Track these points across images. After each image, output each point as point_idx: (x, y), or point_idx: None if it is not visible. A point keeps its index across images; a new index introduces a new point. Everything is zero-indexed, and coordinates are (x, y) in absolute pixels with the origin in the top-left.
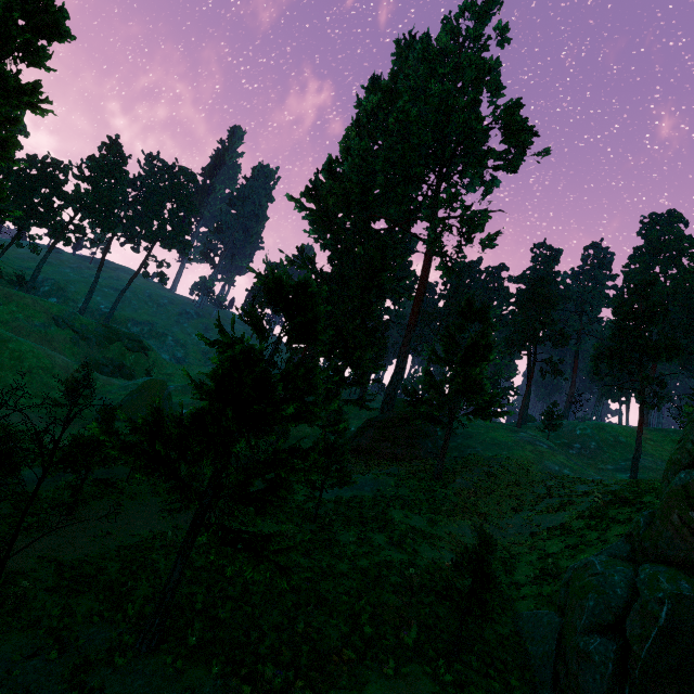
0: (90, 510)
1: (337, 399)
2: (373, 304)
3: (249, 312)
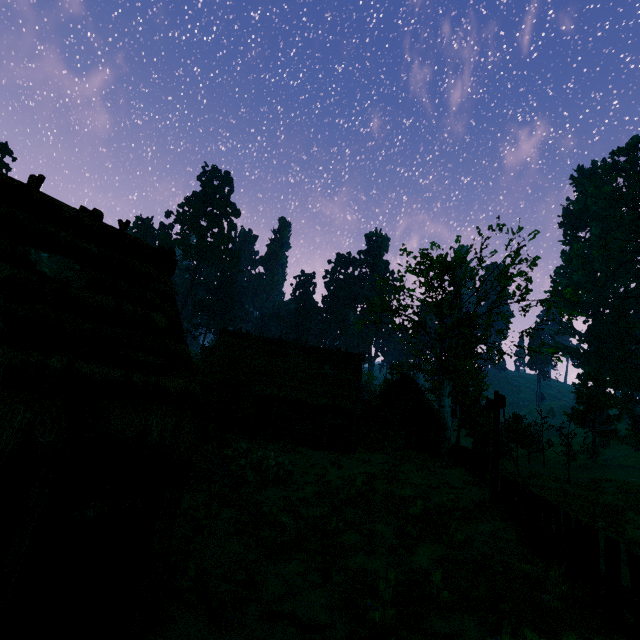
0: (534, 463)
1: (634, 411)
2: (633, 350)
3: (581, 383)
